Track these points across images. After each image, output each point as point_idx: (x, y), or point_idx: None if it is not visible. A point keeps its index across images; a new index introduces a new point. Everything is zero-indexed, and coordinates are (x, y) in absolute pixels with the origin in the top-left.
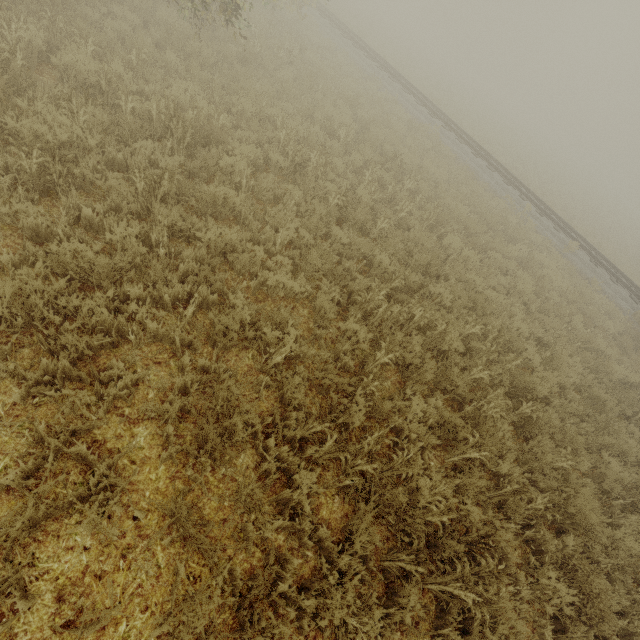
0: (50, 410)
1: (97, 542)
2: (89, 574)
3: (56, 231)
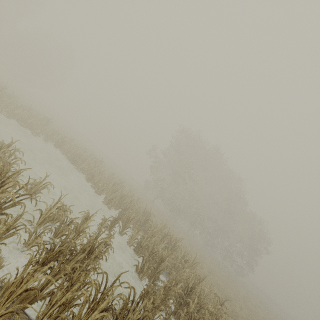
0: None
1: None
2: None
3: None
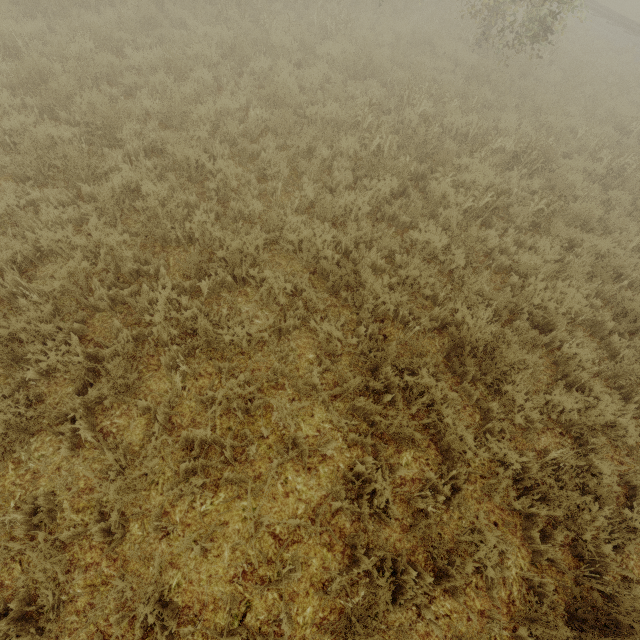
0: (546, 361)
1: (609, 443)
2: (615, 460)
3: (502, 247)
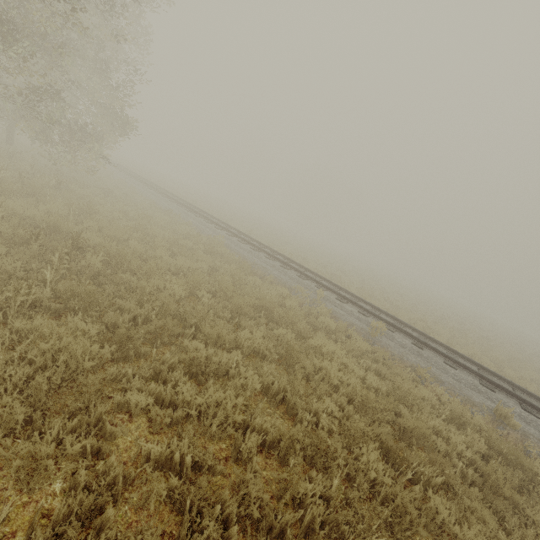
0: None
1: None
2: None
3: None
